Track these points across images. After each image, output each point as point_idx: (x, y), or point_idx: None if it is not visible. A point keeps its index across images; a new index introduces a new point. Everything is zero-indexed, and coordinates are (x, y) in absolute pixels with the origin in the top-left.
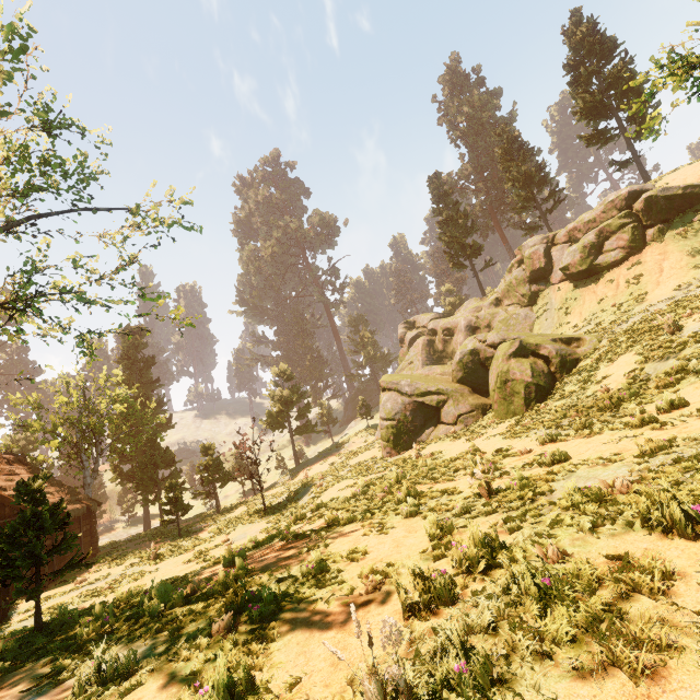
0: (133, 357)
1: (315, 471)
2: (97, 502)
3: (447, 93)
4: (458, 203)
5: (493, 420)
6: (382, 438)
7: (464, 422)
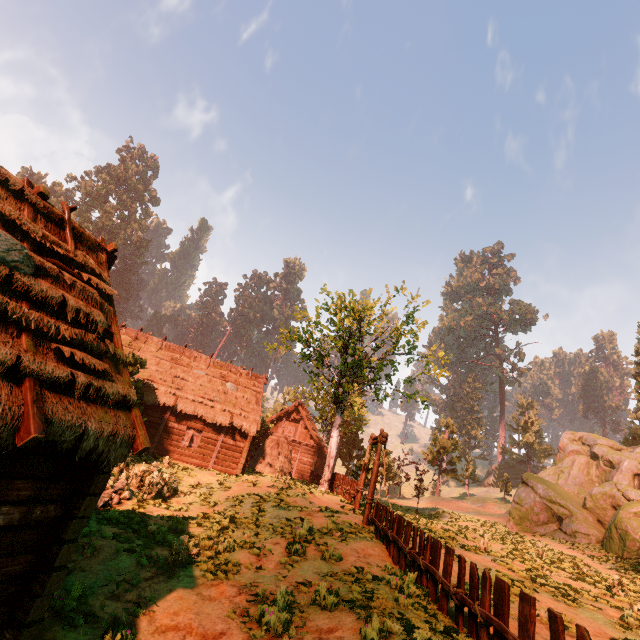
0: None
1: (450, 508)
2: None
3: None
4: None
5: (599, 548)
6: (509, 513)
7: (577, 538)
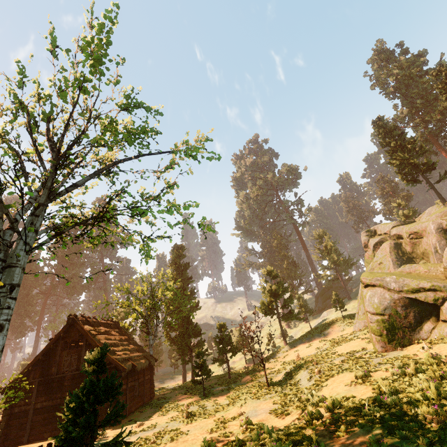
0: (178, 263)
1: (303, 353)
2: (155, 359)
3: (376, 67)
4: (404, 134)
5: None
6: (373, 331)
7: None
